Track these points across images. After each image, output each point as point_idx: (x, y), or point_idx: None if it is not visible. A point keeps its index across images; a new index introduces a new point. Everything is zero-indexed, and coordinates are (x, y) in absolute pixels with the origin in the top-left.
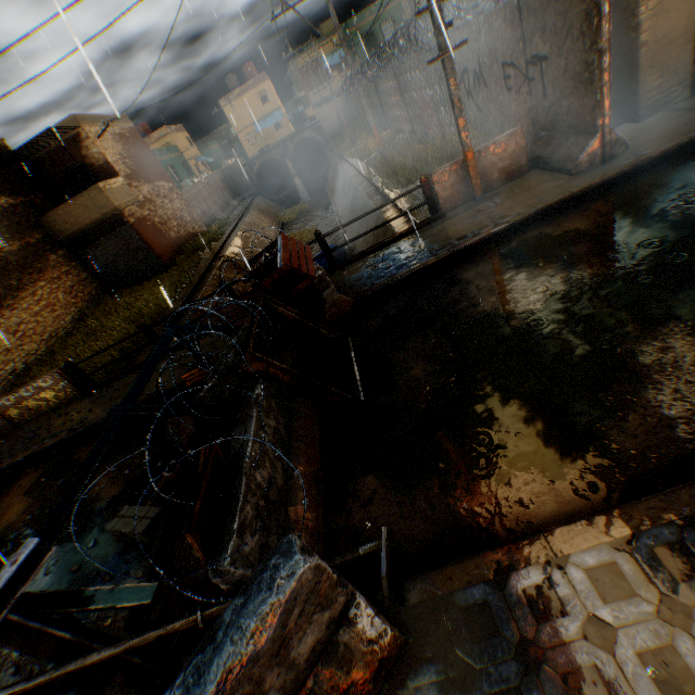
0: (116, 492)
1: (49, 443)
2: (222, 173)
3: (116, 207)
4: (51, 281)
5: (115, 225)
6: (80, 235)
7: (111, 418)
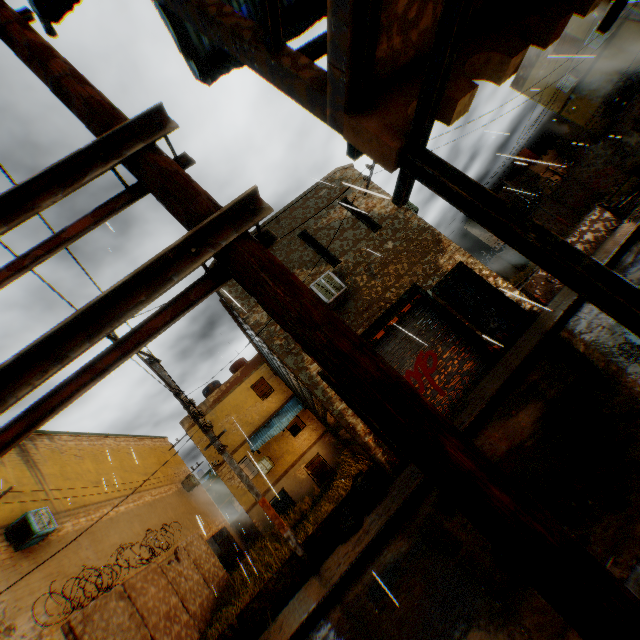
0: None
1: None
2: None
3: None
4: None
5: None
6: None
7: None
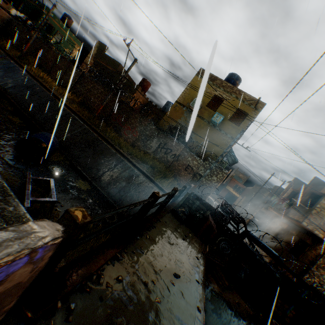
0: None
1: None
2: None
3: None
4: None
5: None
6: None
7: None
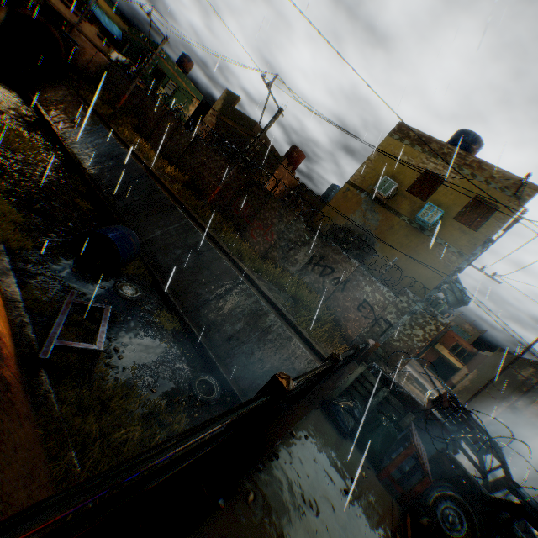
0: None
1: None
2: None
3: None
4: None
5: None
6: None
7: None
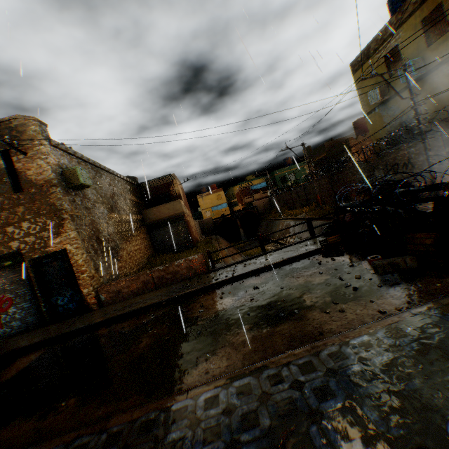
0: (325, 277)
1: (212, 282)
2: (198, 222)
3: (183, 211)
4: (141, 238)
5: (177, 220)
6: (157, 222)
7: (260, 268)
